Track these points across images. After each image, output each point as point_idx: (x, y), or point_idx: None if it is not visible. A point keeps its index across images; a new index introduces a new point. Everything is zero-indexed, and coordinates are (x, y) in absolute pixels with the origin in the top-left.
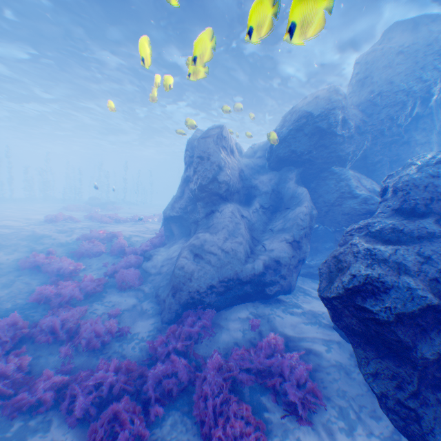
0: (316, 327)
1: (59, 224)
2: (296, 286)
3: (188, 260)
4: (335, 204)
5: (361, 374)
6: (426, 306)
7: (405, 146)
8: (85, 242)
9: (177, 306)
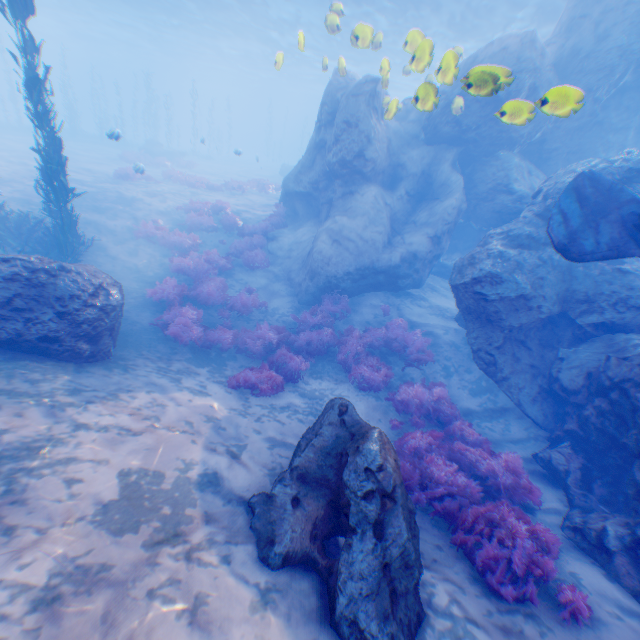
0: (438, 317)
1: (139, 185)
2: (426, 284)
3: (327, 246)
4: (488, 200)
5: (465, 348)
6: (521, 293)
7: (595, 130)
8: (192, 214)
9: (313, 289)
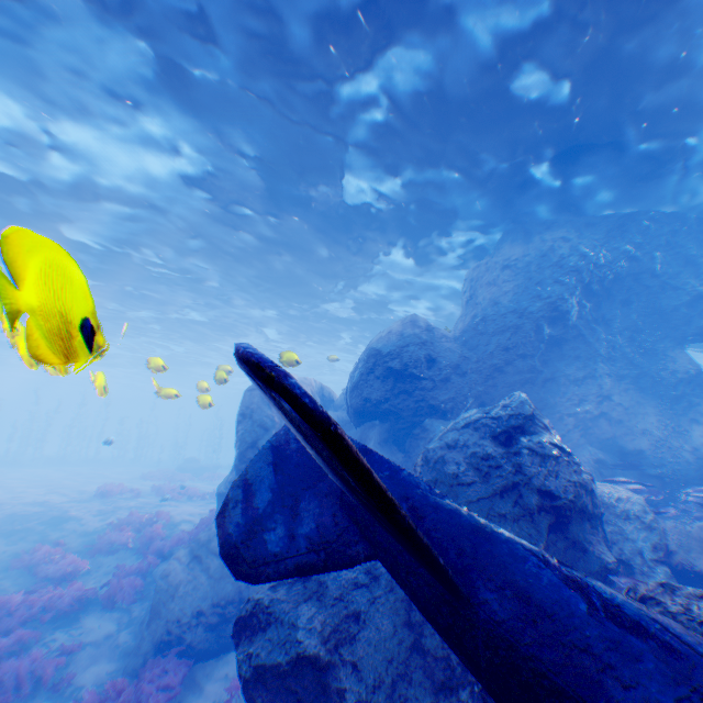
0: None
1: (108, 501)
2: None
3: (182, 564)
4: None
5: None
6: (298, 657)
7: (549, 382)
8: (110, 529)
9: (148, 643)
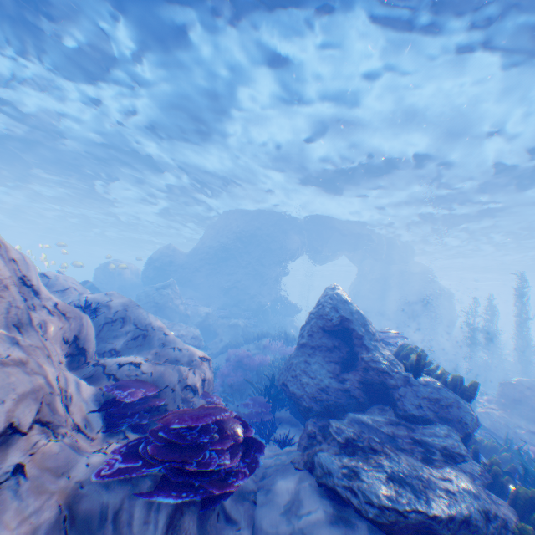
0: None
1: None
2: None
3: None
4: None
5: None
6: None
7: (219, 275)
8: None
9: None
